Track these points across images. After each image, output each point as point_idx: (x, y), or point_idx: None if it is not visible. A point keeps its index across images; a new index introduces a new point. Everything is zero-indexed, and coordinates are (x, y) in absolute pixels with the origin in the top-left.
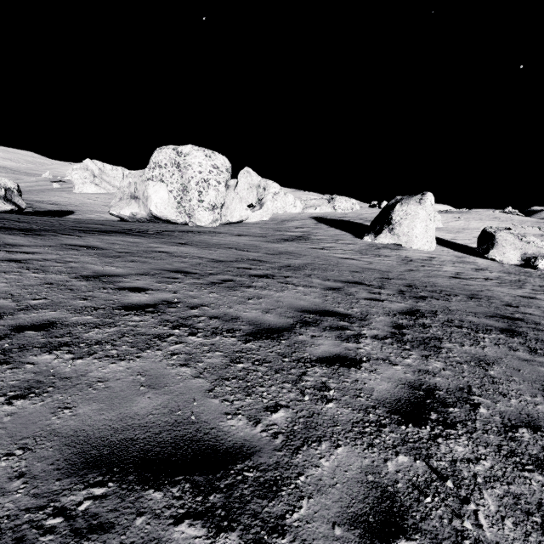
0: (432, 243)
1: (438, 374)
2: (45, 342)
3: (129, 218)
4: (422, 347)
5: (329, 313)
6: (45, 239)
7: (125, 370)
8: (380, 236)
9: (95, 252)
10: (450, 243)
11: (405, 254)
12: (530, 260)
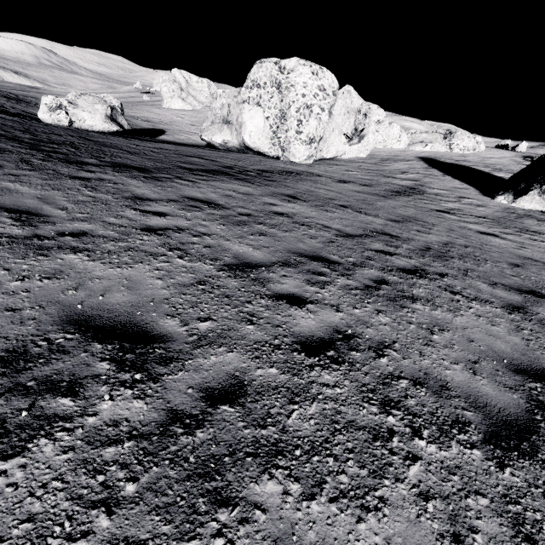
0: None
1: None
2: (252, 438)
3: (220, 146)
4: None
5: None
6: (164, 187)
7: None
8: (522, 199)
9: (218, 213)
10: None
11: None
12: None
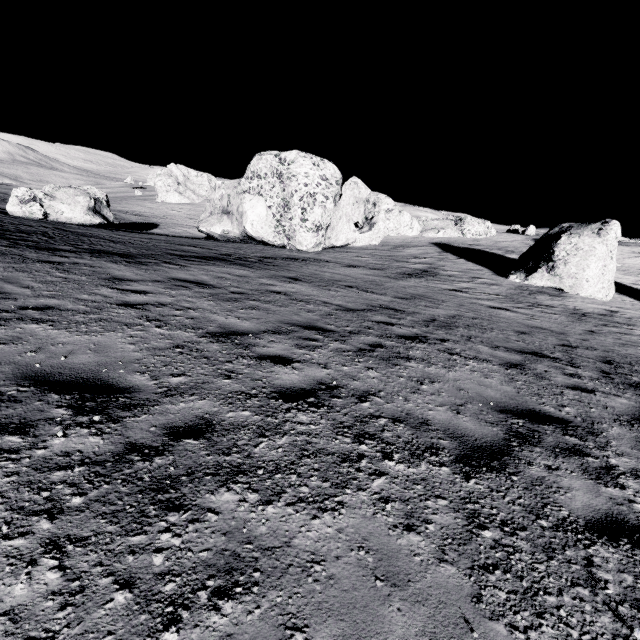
0: (609, 290)
1: None
2: (213, 463)
3: (219, 237)
4: None
5: (539, 416)
6: (149, 270)
7: (337, 534)
8: (533, 276)
9: (208, 291)
10: (631, 290)
11: (572, 304)
12: None
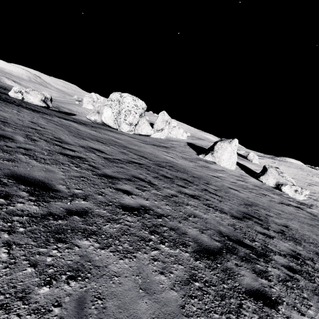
0: (232, 165)
1: (95, 160)
2: (1, 123)
3: (94, 121)
4: (109, 160)
5: (99, 150)
6: (37, 114)
7: (11, 130)
8: (206, 156)
9: (49, 120)
10: (250, 170)
11: (210, 165)
12: (279, 185)
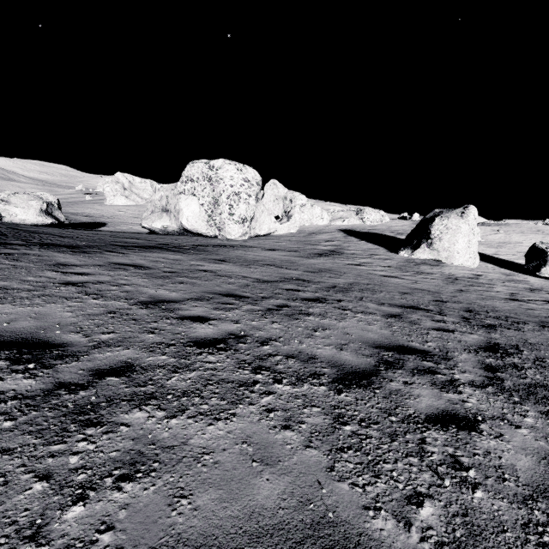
0: (475, 259)
1: None
2: (130, 392)
3: (160, 231)
4: (532, 399)
5: (406, 349)
6: (92, 257)
7: (226, 435)
8: (417, 251)
9: (143, 271)
10: (492, 259)
11: (447, 271)
12: None
